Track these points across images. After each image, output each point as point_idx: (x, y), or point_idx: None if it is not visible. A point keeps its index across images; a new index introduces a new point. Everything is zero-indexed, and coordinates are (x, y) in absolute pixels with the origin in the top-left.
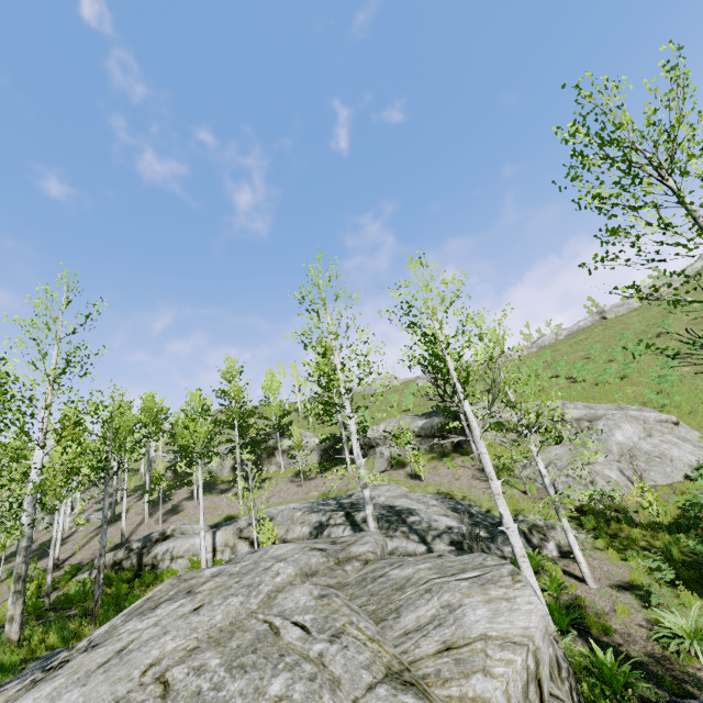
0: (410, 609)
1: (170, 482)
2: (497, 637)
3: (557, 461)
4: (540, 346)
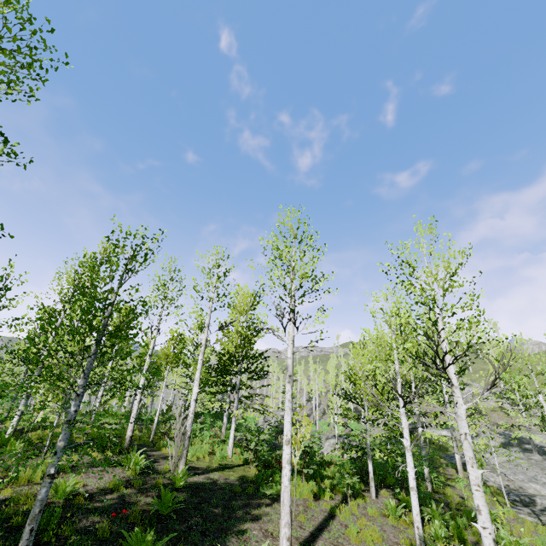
0: None
1: None
2: None
3: None
4: None
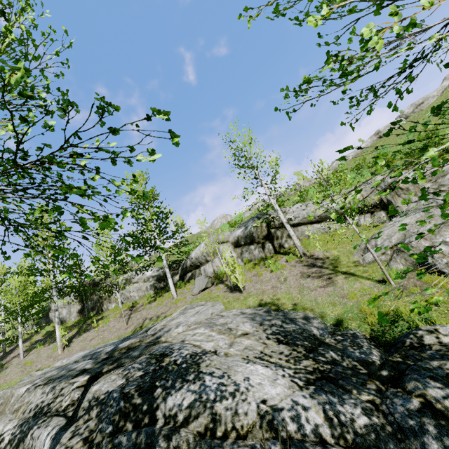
0: None
1: (28, 335)
2: None
3: (419, 229)
4: (335, 168)
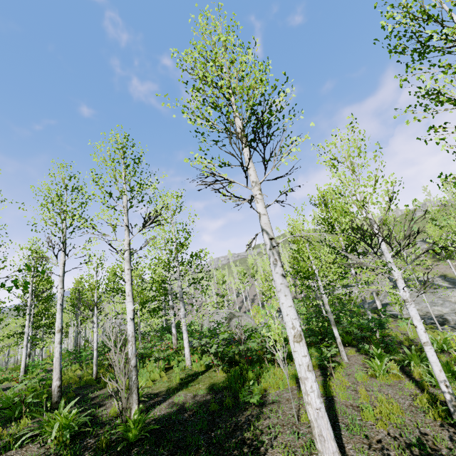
0: (438, 294)
1: None
2: (453, 296)
3: None
4: None
